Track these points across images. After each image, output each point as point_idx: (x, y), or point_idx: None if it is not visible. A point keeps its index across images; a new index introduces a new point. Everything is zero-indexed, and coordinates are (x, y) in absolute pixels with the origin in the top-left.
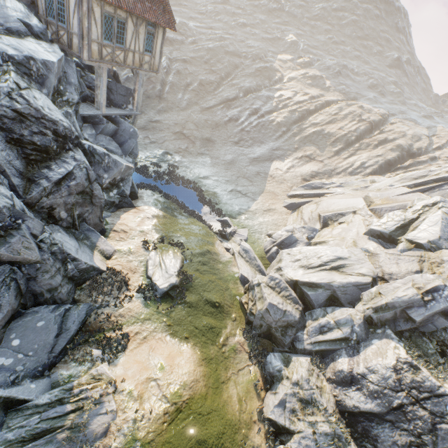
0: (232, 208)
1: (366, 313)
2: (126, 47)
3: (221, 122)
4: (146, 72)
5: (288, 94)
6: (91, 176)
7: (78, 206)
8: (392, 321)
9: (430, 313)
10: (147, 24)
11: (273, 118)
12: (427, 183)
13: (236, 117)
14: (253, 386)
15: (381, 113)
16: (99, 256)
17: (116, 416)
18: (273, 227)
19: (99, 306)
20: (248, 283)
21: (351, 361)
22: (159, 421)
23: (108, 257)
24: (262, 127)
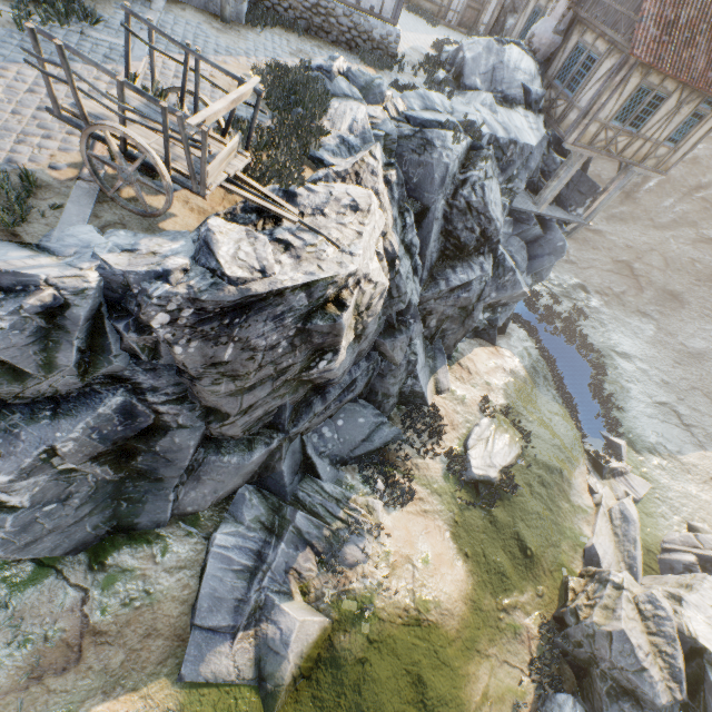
0: (644, 432)
1: None
2: (639, 132)
3: None
4: (644, 170)
5: None
6: (484, 293)
7: (449, 321)
8: None
9: None
10: (703, 100)
11: None
12: None
13: None
14: (511, 701)
15: None
16: (432, 385)
17: (367, 561)
18: (710, 520)
19: (405, 440)
20: (595, 566)
21: None
22: (397, 610)
23: (438, 392)
24: None
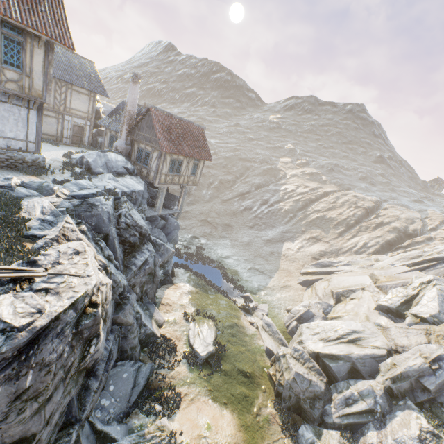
0: (252, 284)
1: (385, 384)
2: (180, 174)
3: (238, 210)
4: (190, 185)
5: (292, 188)
6: (156, 261)
7: (146, 284)
8: (410, 392)
9: (440, 382)
10: (194, 160)
11: (281, 207)
12: (422, 263)
13: (250, 206)
14: None
15: (374, 200)
16: (155, 324)
17: None
18: (290, 303)
19: (157, 367)
20: (273, 355)
21: (379, 434)
22: None
23: (160, 326)
24: (272, 214)
